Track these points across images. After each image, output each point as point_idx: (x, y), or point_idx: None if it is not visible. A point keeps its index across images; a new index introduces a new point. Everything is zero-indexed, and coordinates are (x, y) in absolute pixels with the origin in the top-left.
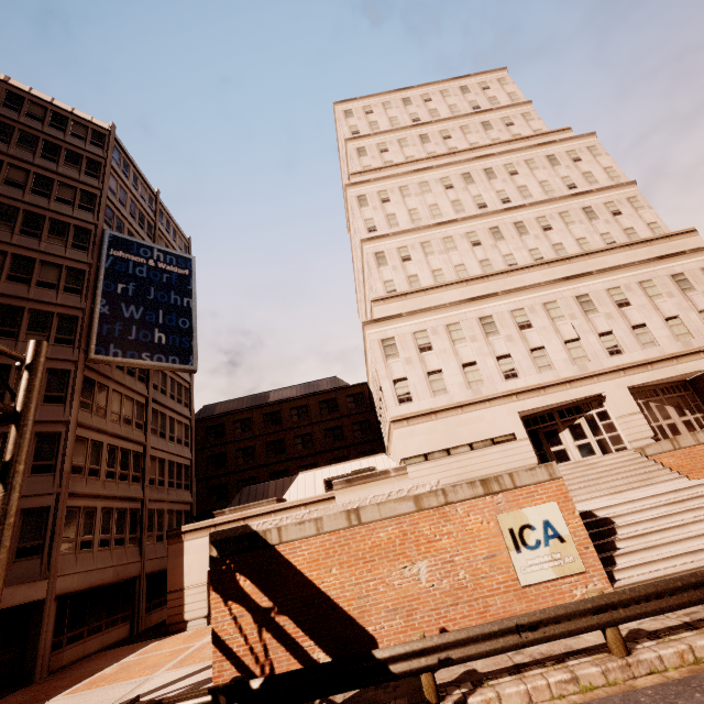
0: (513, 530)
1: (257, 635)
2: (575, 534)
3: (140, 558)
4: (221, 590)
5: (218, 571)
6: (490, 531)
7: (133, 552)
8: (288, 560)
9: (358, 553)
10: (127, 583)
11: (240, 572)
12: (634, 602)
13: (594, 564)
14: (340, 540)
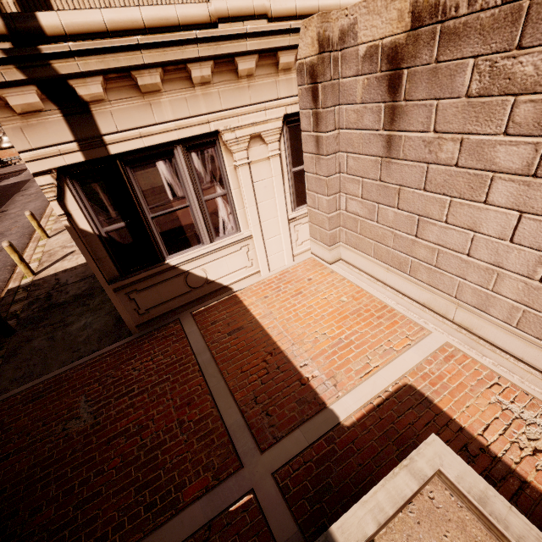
0: None
1: None
2: None
3: None
4: None
5: None
6: None
7: None
8: None
9: None
10: None
11: None
12: None
13: None
14: None
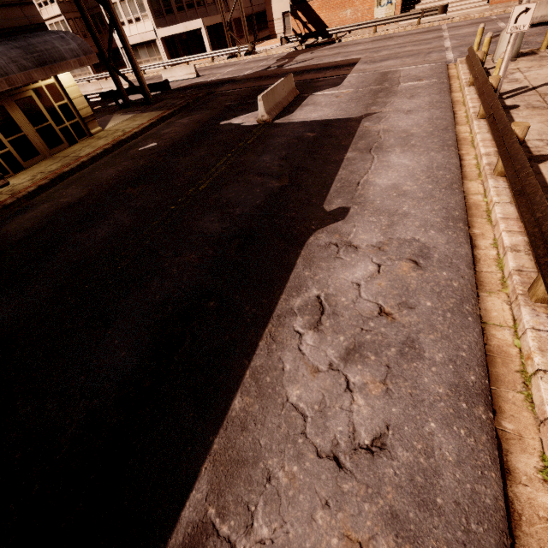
0: (378, 0)
1: (303, 30)
2: (397, 2)
3: (250, 5)
4: (293, 16)
5: (292, 10)
6: (371, 0)
7: (248, 2)
8: (311, 7)
9: (331, 6)
10: (249, 17)
11: (298, 11)
12: (382, 21)
13: (397, 14)
14: (327, 1)
